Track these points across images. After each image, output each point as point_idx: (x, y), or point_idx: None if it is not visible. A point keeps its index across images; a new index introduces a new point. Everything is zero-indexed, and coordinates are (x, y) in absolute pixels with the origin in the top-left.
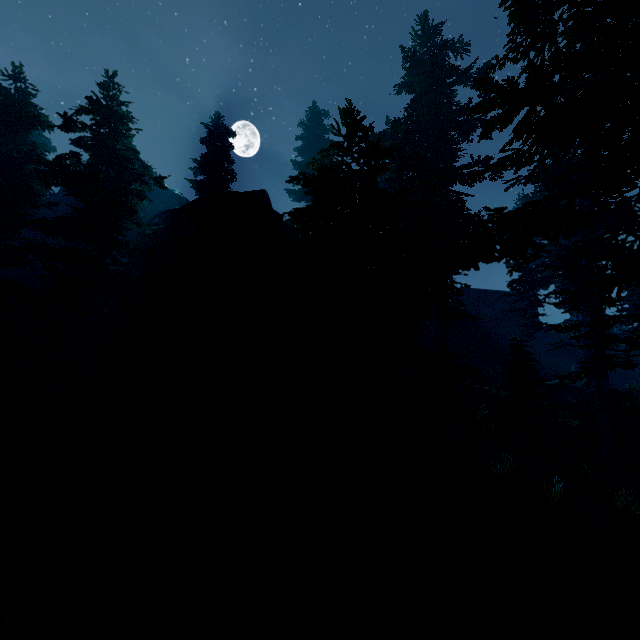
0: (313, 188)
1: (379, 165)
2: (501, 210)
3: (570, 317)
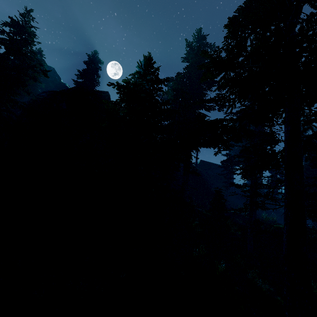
0: (121, 91)
1: (158, 87)
2: (204, 118)
3: (247, 182)
